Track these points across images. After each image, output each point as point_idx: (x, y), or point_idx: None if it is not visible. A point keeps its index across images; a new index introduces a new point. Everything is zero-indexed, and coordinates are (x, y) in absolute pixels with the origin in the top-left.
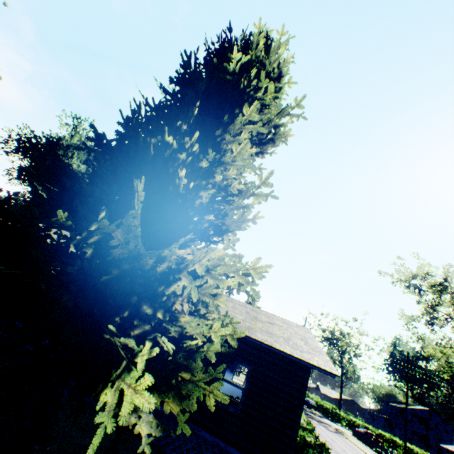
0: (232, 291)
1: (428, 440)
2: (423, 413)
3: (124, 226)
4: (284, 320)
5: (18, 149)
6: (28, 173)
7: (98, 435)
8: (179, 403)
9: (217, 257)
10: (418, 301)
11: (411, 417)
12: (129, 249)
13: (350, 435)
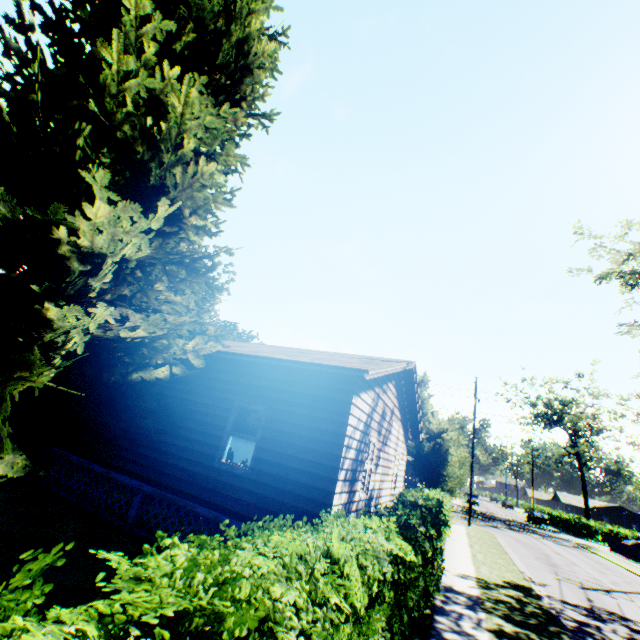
0: (181, 286)
1: None
2: None
3: None
4: (372, 357)
5: None
6: None
7: None
8: (0, 411)
9: (106, 222)
10: None
11: None
12: None
13: (603, 551)
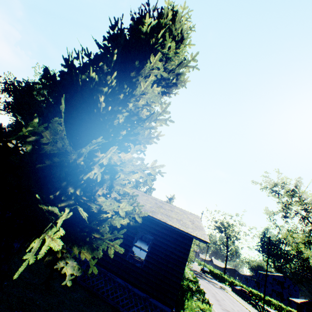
0: (139, 184)
1: (282, 295)
2: (280, 278)
3: (51, 129)
4: (182, 209)
5: (5, 89)
6: (11, 106)
7: (24, 266)
8: (91, 253)
9: (127, 159)
10: (278, 202)
11: (272, 280)
12: (58, 147)
13: (229, 291)
